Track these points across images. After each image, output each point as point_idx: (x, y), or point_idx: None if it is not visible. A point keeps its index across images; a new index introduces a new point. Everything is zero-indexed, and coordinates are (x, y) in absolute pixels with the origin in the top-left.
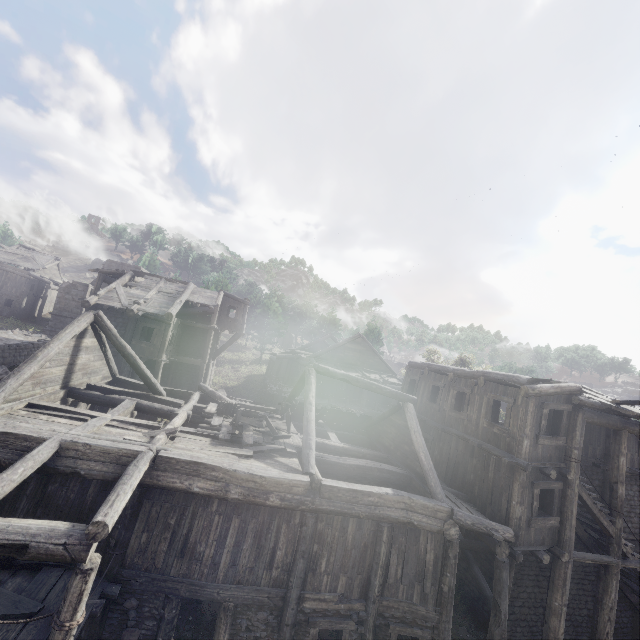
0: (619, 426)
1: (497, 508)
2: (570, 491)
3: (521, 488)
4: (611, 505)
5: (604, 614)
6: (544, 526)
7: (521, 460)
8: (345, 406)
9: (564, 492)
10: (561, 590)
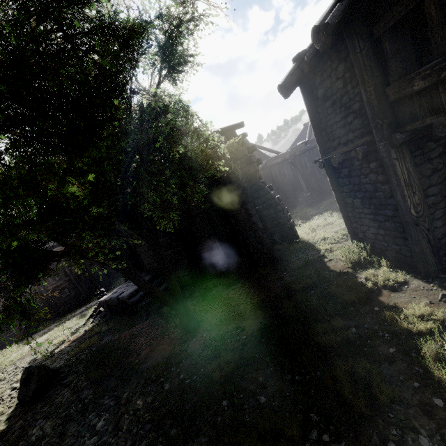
0: None
1: None
2: None
3: None
4: None
5: None
6: None
7: None
8: None
9: None
10: None
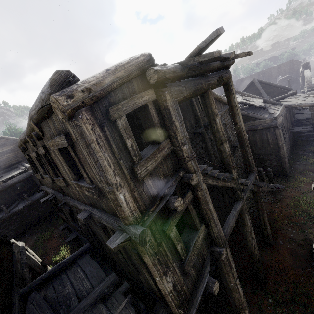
0: (205, 87)
1: (147, 279)
2: (200, 193)
3: (155, 258)
4: (225, 164)
5: (248, 238)
6: (198, 251)
7: (131, 230)
8: (25, 203)
9: (196, 197)
10: (231, 273)
